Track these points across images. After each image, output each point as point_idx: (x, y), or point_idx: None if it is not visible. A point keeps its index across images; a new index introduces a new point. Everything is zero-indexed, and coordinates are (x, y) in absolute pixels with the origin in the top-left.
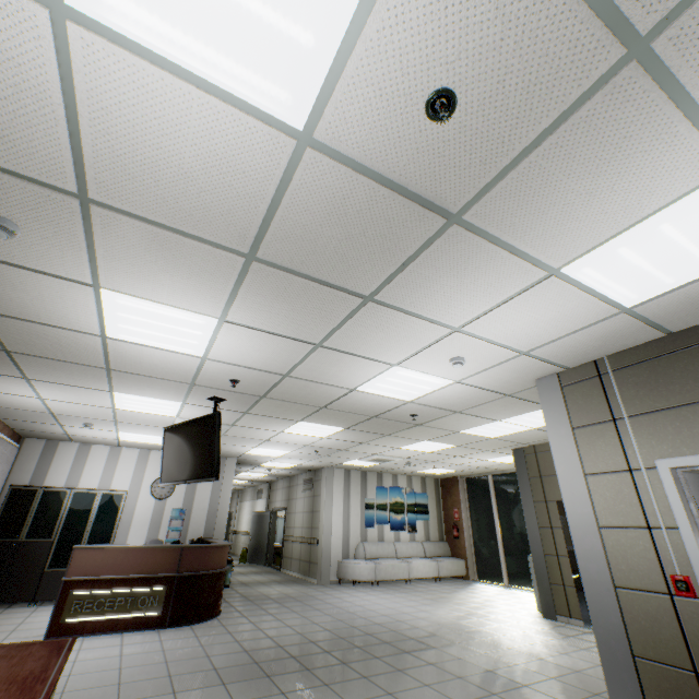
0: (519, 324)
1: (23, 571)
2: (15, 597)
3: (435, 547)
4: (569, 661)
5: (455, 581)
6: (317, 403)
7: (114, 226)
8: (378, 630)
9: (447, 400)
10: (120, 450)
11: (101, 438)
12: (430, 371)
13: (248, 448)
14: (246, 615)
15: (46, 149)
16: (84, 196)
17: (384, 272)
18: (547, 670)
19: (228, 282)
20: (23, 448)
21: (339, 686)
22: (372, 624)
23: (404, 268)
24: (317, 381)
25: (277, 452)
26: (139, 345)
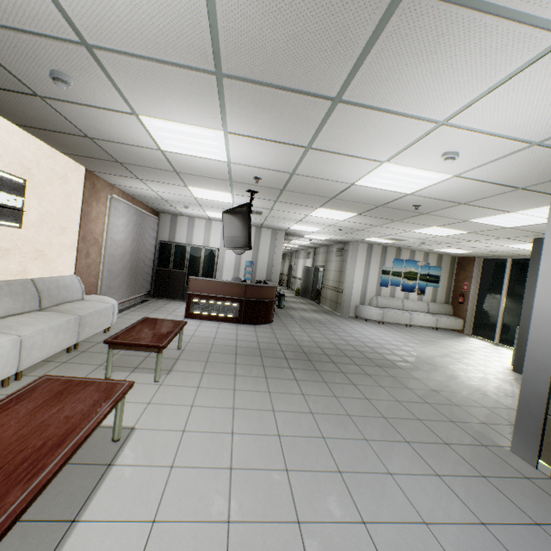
0: (524, 111)
1: (175, 285)
2: (174, 297)
3: (438, 307)
4: (510, 402)
5: (450, 332)
6: (326, 195)
7: (116, 65)
8: (366, 351)
9: (448, 193)
10: (211, 223)
11: (197, 215)
12: (423, 167)
13: (289, 225)
14: (286, 326)
15: (40, 8)
16: (85, 42)
17: (343, 69)
18: (484, 402)
19: (214, 100)
20: (161, 219)
21: (324, 373)
22: (365, 346)
23: (363, 61)
24: (319, 178)
25: (311, 229)
26: (184, 155)
